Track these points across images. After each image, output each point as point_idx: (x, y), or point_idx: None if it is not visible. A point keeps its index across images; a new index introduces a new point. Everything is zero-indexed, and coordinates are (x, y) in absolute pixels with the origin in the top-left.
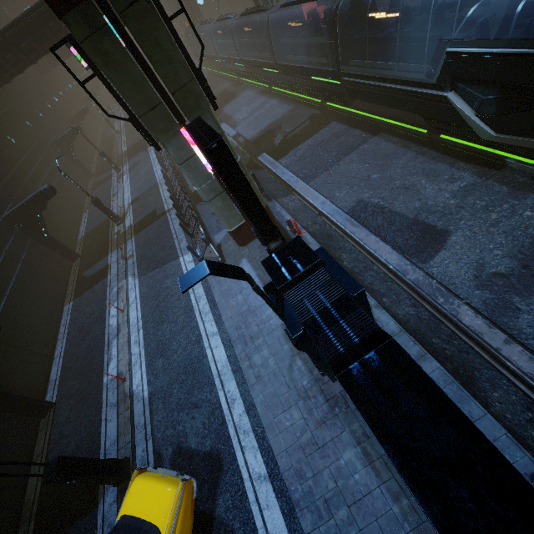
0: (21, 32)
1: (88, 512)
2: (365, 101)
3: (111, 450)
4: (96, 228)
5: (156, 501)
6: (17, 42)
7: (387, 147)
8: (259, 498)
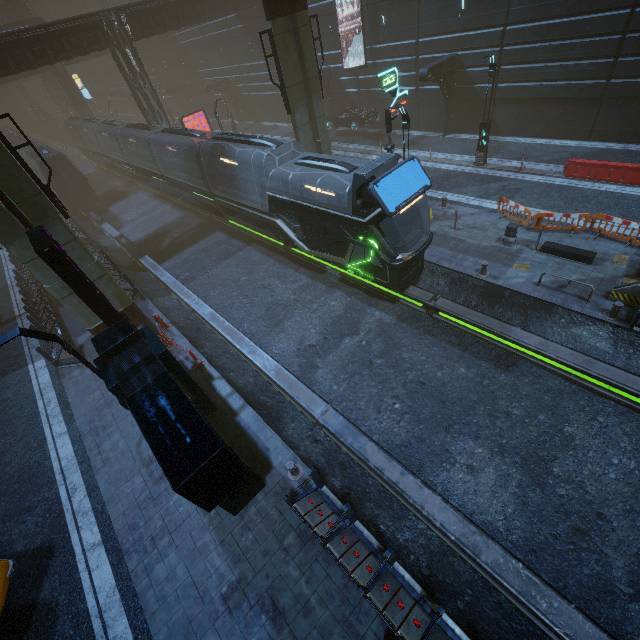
0: None
1: None
2: (235, 217)
3: None
4: None
5: None
6: None
7: (256, 255)
8: (90, 564)
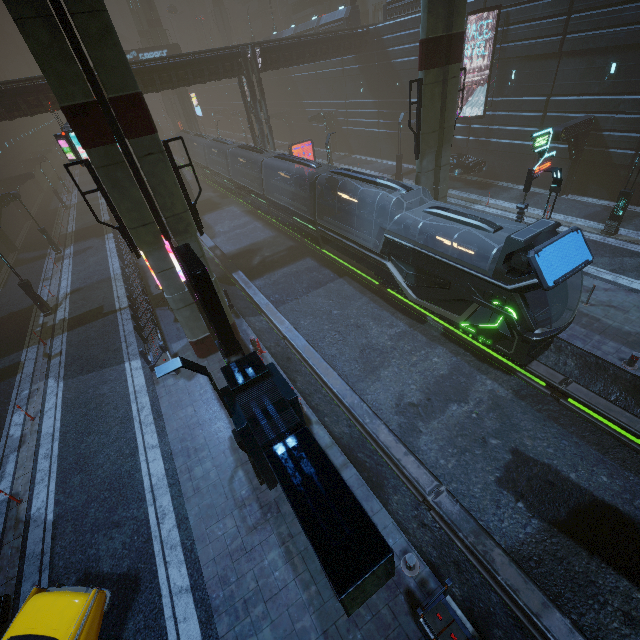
0: None
1: None
2: (334, 249)
3: None
4: (9, 314)
5: (59, 613)
6: None
7: (349, 289)
8: (176, 612)
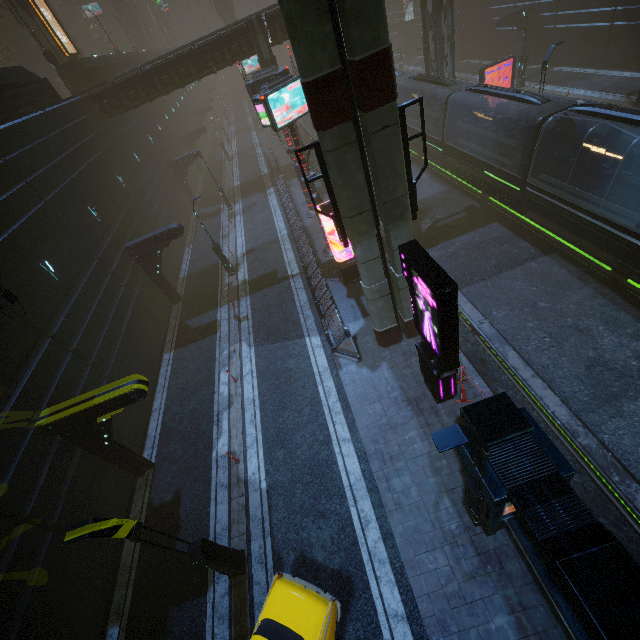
0: (184, 57)
1: (195, 596)
2: (545, 218)
3: (222, 535)
4: (202, 270)
5: (304, 615)
6: (176, 66)
7: (560, 273)
8: (395, 637)
